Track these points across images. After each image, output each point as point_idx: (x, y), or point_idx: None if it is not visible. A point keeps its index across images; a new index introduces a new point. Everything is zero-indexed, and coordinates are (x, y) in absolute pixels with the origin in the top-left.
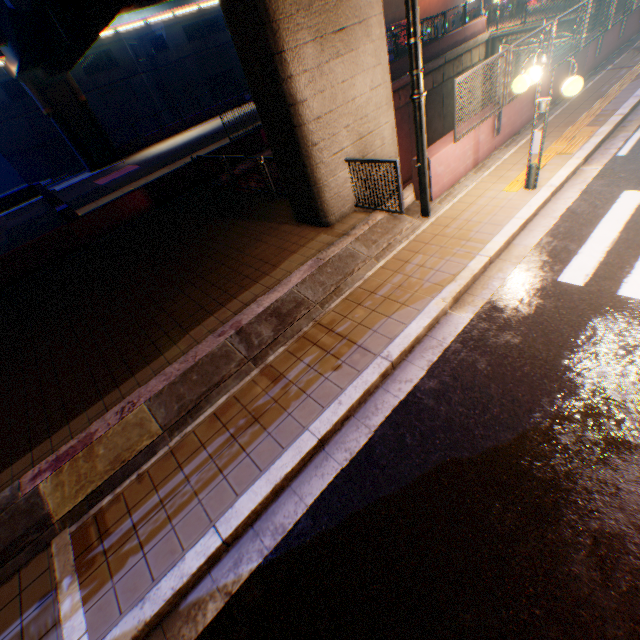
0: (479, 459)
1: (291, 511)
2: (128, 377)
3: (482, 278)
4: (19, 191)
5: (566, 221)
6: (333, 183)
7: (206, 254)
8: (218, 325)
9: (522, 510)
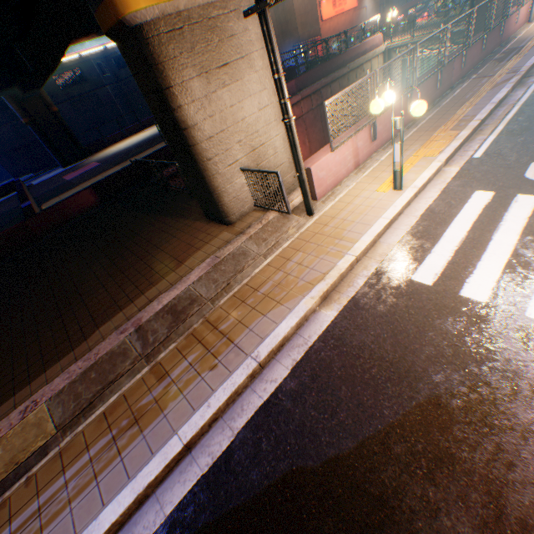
0: (321, 469)
1: (151, 521)
2: (40, 373)
3: (350, 275)
4: (2, 186)
5: (425, 220)
6: (231, 189)
7: (131, 249)
8: (124, 321)
9: (351, 529)
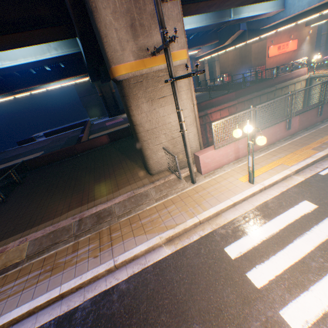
0: None
1: (28, 327)
2: (37, 225)
3: (192, 230)
4: (82, 122)
5: (258, 210)
6: (155, 156)
7: (105, 172)
8: (79, 212)
9: None
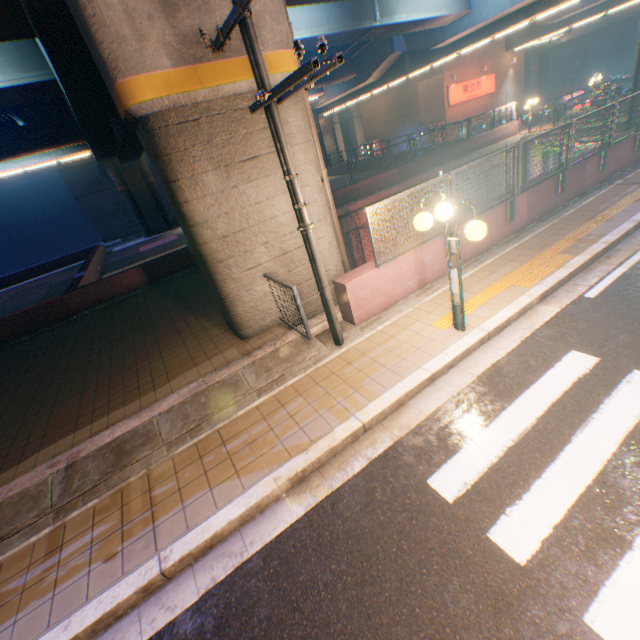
0: None
1: None
2: None
3: (348, 450)
4: (84, 250)
5: (484, 382)
6: (248, 296)
7: (137, 347)
8: (67, 448)
9: None
